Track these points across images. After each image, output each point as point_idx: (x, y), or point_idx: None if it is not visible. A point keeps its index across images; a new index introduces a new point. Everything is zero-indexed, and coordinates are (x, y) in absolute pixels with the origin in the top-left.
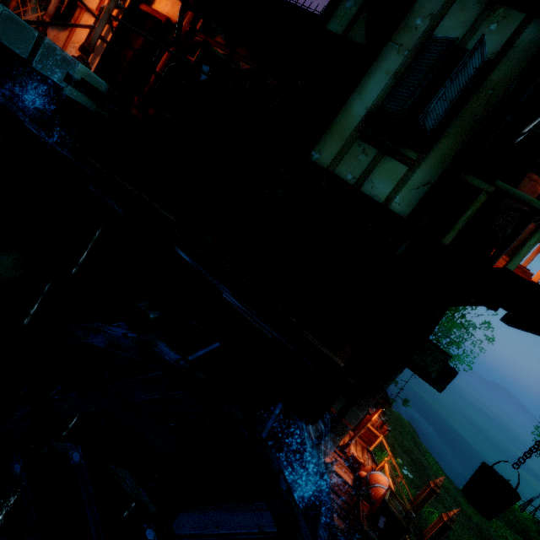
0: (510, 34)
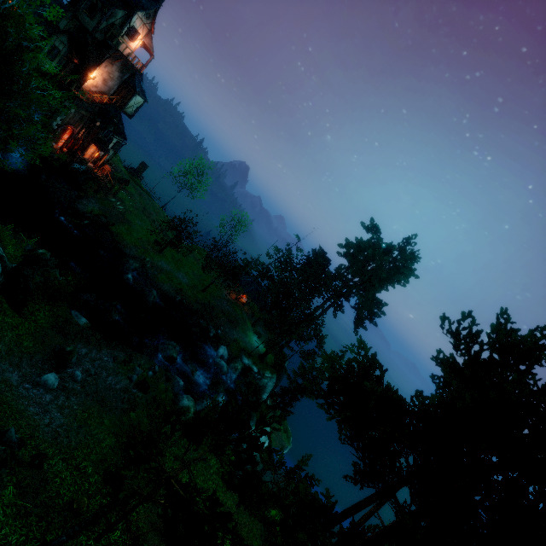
0: (64, 48)
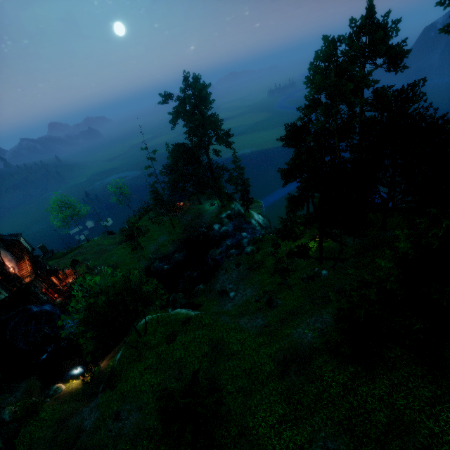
0: None
